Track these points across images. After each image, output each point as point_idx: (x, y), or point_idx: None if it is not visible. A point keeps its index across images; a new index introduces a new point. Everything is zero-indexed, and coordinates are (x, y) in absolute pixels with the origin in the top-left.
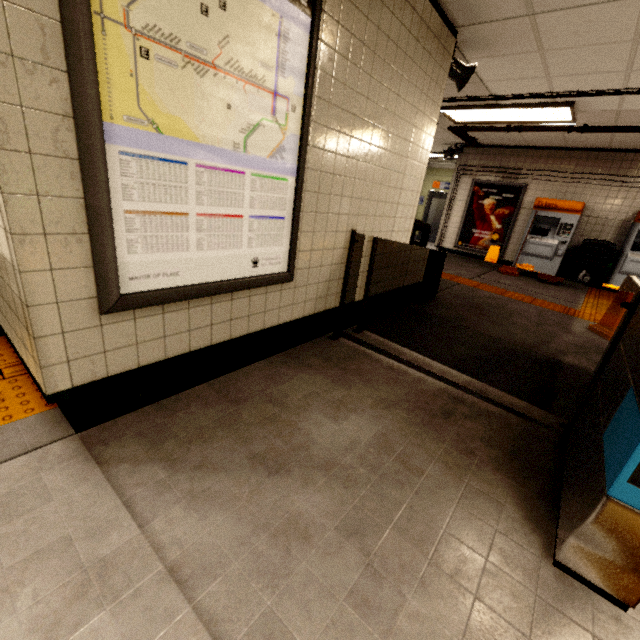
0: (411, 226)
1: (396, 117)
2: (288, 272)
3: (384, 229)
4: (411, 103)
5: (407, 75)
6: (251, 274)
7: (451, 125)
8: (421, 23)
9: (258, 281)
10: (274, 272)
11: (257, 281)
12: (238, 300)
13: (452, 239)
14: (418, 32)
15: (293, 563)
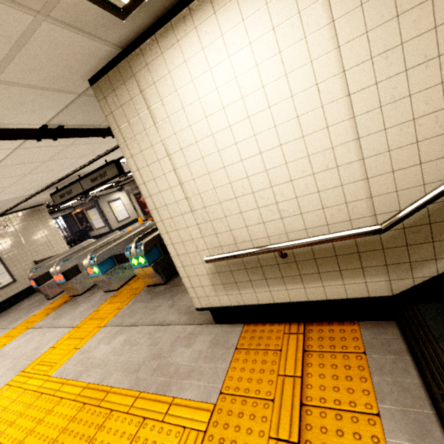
0: (66, 245)
1: (31, 233)
2: (13, 281)
3: (50, 253)
4: (35, 227)
5: (28, 225)
6: (1, 286)
7: (100, 190)
8: (24, 215)
9: (4, 286)
10: (9, 282)
11: (3, 287)
12: (1, 292)
13: (142, 216)
14: (25, 217)
15: (5, 320)
